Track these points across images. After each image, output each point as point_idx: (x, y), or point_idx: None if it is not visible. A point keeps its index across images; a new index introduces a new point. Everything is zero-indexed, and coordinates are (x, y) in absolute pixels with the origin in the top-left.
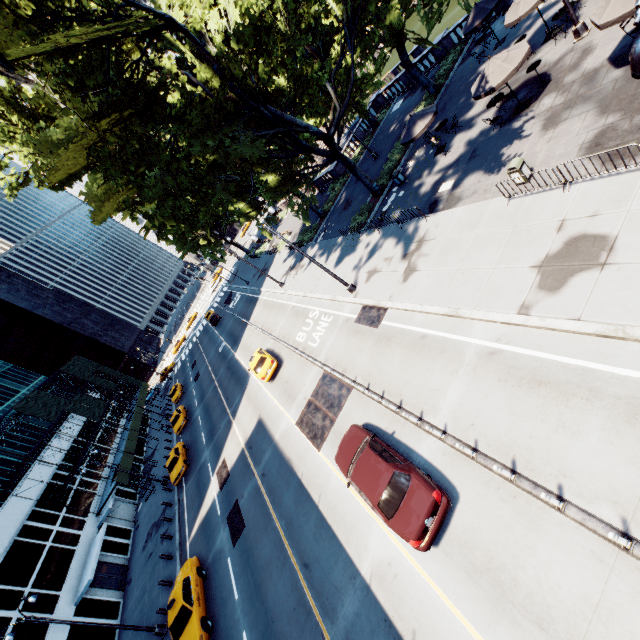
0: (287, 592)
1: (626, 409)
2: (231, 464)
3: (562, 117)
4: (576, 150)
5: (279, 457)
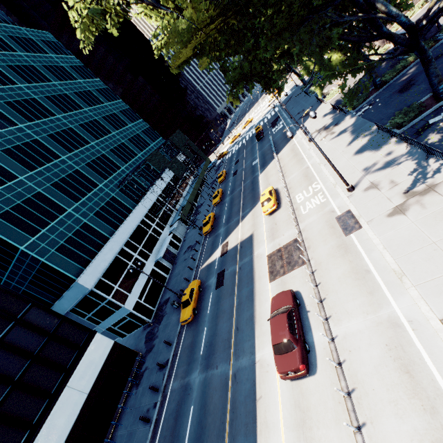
0: (226, 330)
1: (440, 438)
2: (230, 247)
3: None
4: None
5: (251, 266)
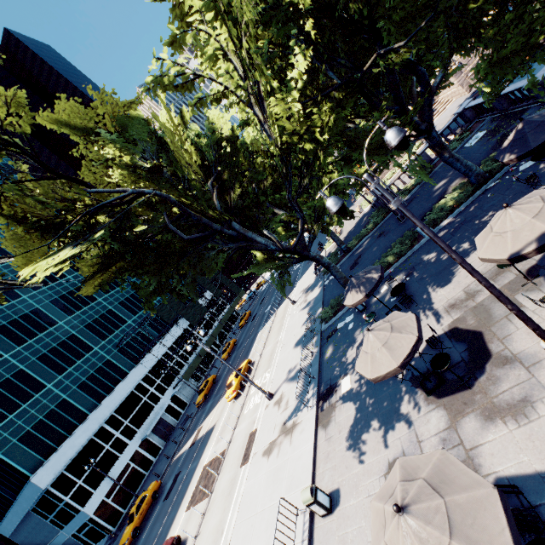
0: None
1: None
2: (198, 436)
3: None
4: None
5: (191, 477)
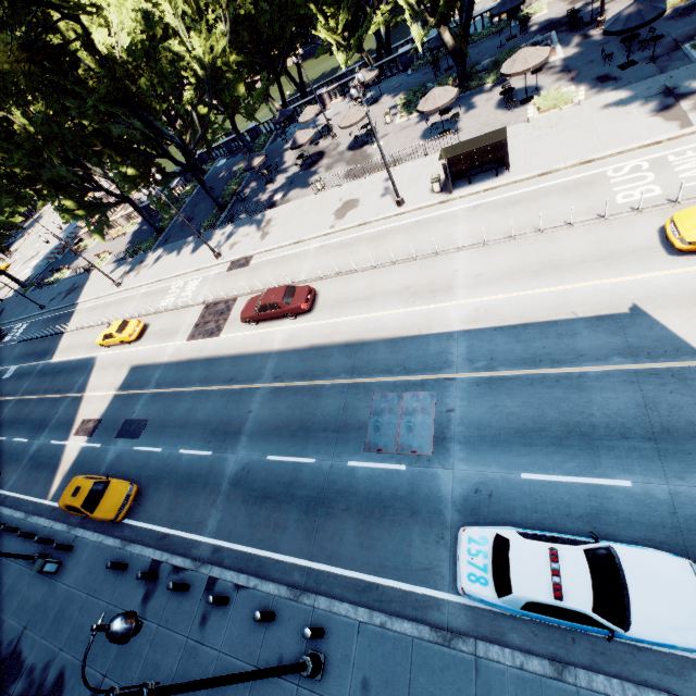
0: (218, 401)
1: (370, 240)
2: (100, 413)
3: (333, 167)
4: (341, 177)
5: (175, 365)
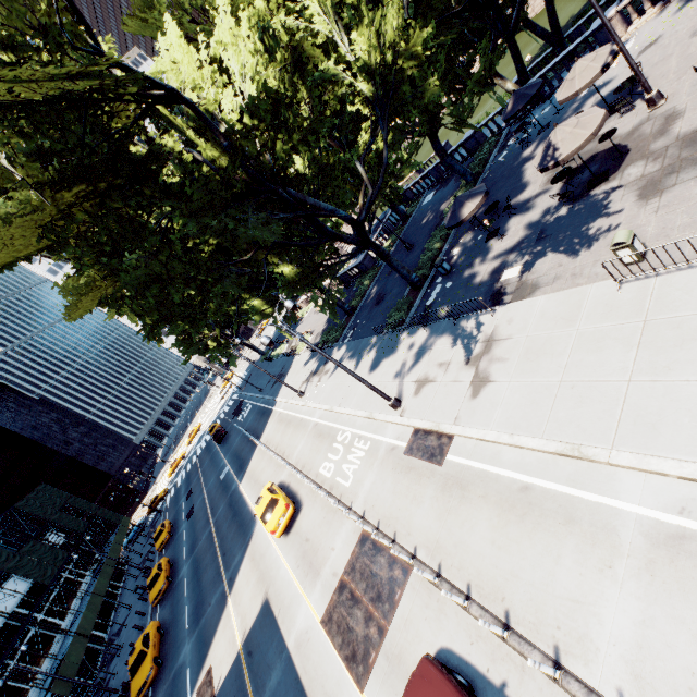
0: None
1: None
2: (219, 680)
3: (666, 183)
4: None
5: (293, 687)
